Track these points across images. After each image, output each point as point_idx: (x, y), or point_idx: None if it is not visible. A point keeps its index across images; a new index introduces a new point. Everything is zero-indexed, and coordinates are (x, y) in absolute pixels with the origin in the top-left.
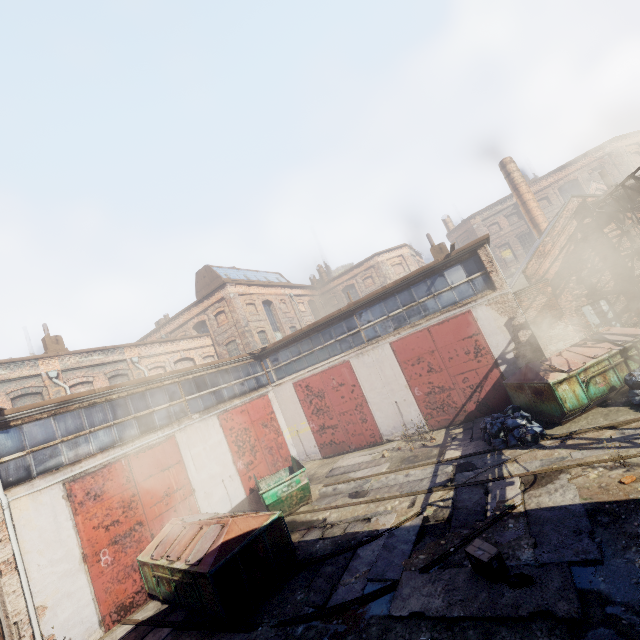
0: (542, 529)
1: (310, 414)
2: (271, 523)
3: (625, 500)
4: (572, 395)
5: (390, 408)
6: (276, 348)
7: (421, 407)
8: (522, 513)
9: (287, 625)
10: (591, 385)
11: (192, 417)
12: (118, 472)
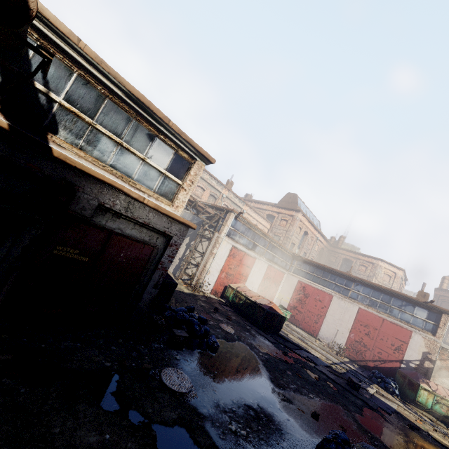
0: (376, 399)
1: (294, 297)
2: (282, 316)
3: (412, 421)
4: (425, 398)
5: (333, 329)
6: (305, 261)
7: (347, 342)
8: (371, 393)
9: (278, 342)
10: (438, 405)
11: (263, 258)
12: (241, 255)
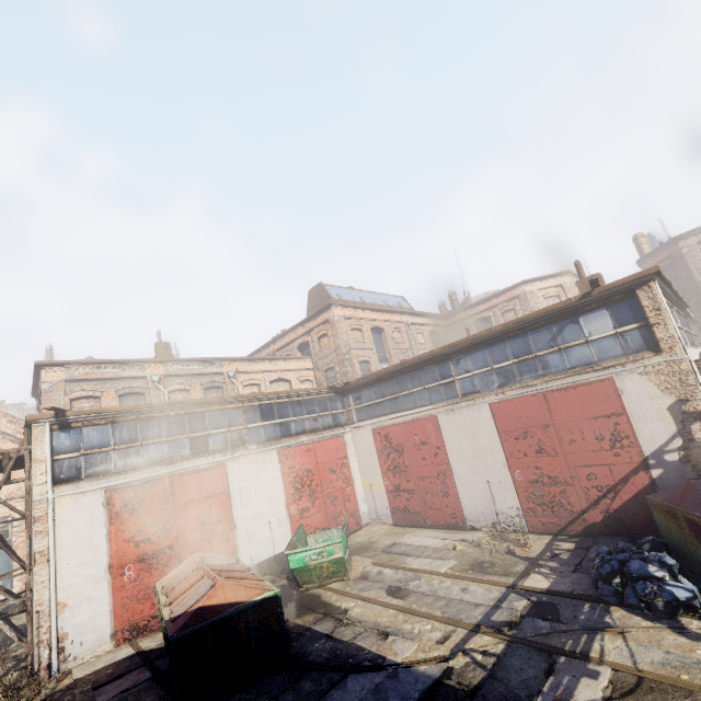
0: None
1: (386, 469)
2: (263, 600)
3: None
4: None
5: (480, 487)
6: (360, 385)
7: (521, 497)
8: None
9: None
10: None
11: (249, 447)
12: (159, 490)
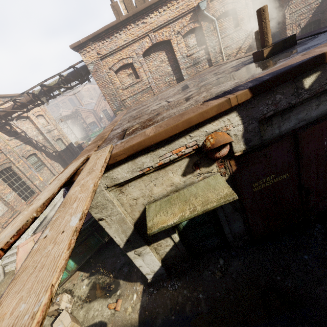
0: None
1: None
2: None
3: None
4: None
5: None
6: None
7: None
8: None
9: None
10: None
11: None
12: None
